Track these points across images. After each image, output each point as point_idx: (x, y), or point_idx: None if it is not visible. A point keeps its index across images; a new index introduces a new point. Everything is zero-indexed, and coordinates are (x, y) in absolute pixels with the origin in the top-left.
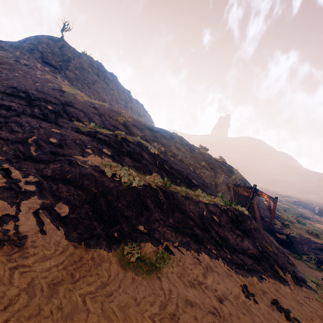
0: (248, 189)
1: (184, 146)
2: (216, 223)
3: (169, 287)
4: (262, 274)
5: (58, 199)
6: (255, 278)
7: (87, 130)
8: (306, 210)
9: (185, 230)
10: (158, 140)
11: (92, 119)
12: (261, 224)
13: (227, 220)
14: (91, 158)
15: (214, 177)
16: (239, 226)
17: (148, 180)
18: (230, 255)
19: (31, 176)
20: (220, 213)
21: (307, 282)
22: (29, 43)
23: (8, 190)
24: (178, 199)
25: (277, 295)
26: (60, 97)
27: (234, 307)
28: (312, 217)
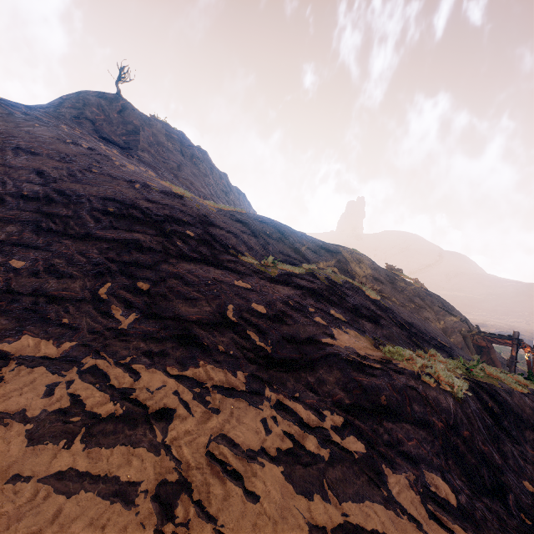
0: (500, 338)
1: (380, 273)
2: None
3: None
4: None
5: (414, 462)
6: None
7: (276, 273)
8: None
9: None
10: (347, 268)
11: (249, 244)
12: None
13: None
14: (341, 337)
15: (438, 322)
16: None
17: None
18: None
19: (324, 411)
20: None
21: None
22: (69, 106)
23: (343, 464)
24: (511, 401)
25: None
26: (185, 208)
27: None
28: None
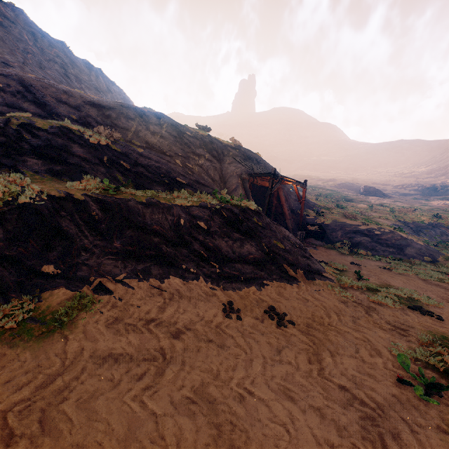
0: (266, 176)
1: (165, 128)
2: (202, 232)
3: (79, 347)
4: (265, 280)
5: None
6: (253, 287)
7: None
8: (351, 191)
9: (146, 252)
10: (114, 123)
11: None
12: (291, 219)
13: (221, 223)
14: None
15: (220, 169)
16: (240, 228)
17: (71, 189)
18: (219, 269)
19: None
20: (211, 216)
21: (322, 273)
22: None
23: None
24: (130, 209)
25: (278, 300)
26: None
27: (199, 336)
28: (355, 198)
